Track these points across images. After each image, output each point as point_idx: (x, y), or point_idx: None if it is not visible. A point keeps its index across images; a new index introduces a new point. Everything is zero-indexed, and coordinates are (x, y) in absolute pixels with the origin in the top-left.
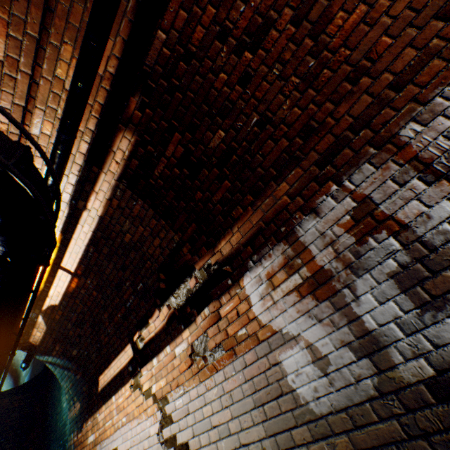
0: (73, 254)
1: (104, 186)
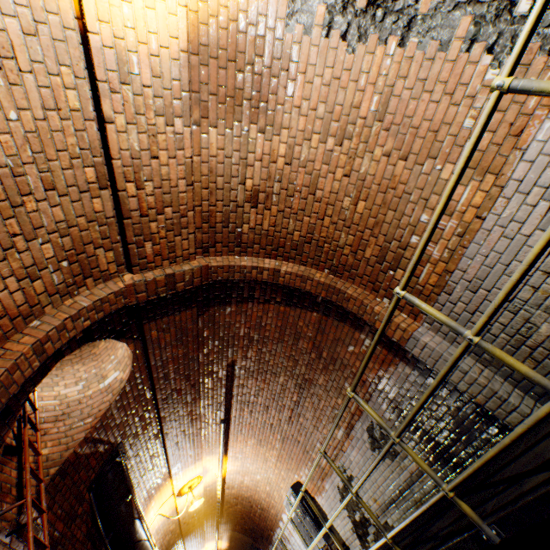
0: (224, 540)
1: (225, 531)
